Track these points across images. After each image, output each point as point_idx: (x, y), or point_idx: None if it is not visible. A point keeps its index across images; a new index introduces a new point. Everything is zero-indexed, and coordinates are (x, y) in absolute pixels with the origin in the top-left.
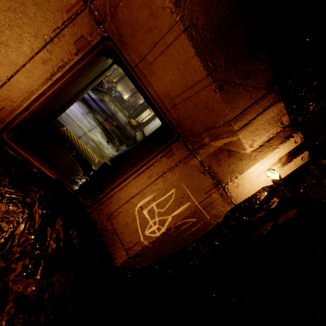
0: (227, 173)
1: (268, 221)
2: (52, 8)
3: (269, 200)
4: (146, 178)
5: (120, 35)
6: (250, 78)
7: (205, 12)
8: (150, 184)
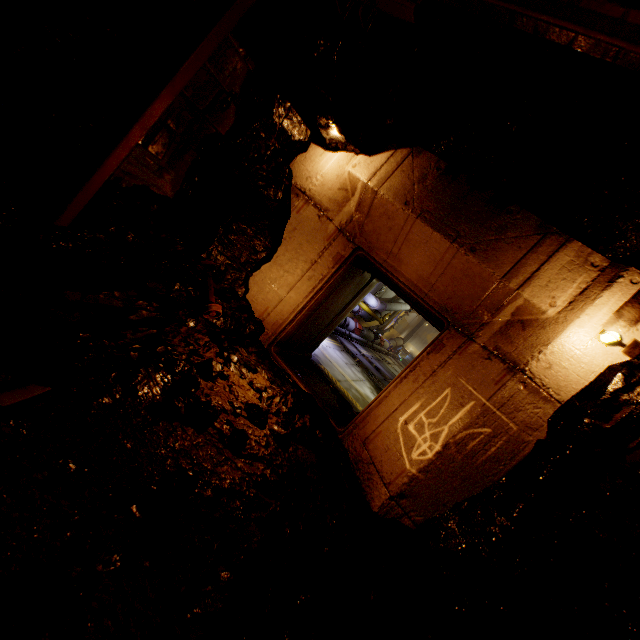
0: (524, 350)
1: None
2: (318, 241)
3: (631, 387)
4: (411, 382)
5: (368, 243)
6: (508, 231)
7: (433, 199)
8: (416, 389)
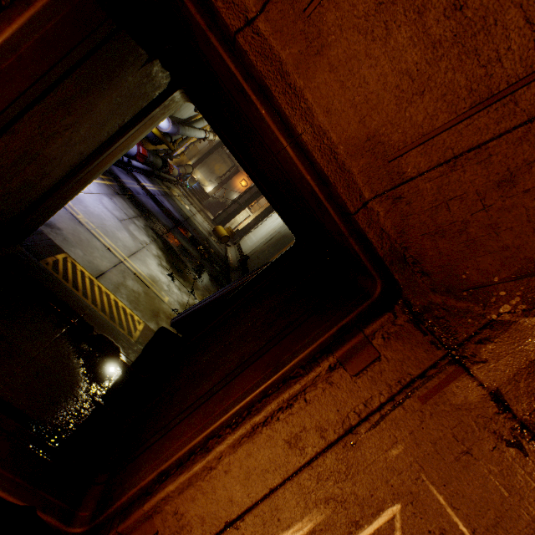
0: None
1: None
2: None
3: None
4: (282, 444)
5: None
6: None
7: None
8: (297, 474)
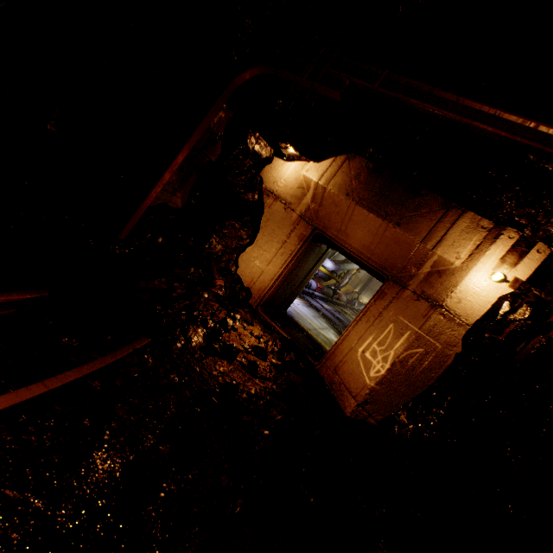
0: (441, 291)
1: (531, 338)
2: (285, 226)
3: (515, 309)
4: (364, 323)
5: (322, 224)
6: (421, 208)
7: (366, 190)
8: (368, 327)
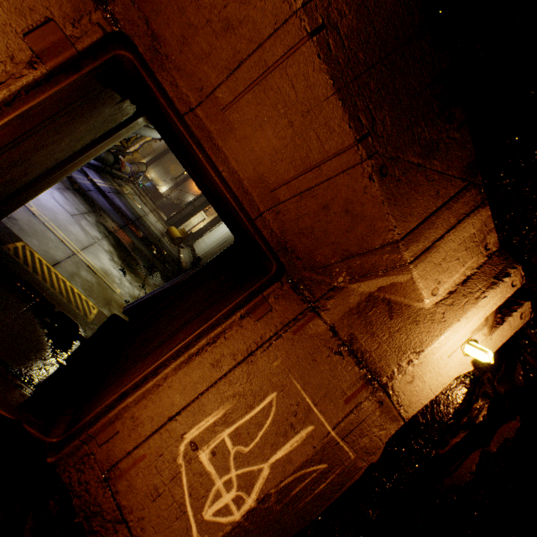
0: (390, 352)
1: (470, 451)
2: None
3: (471, 406)
4: (208, 366)
5: (153, 36)
6: (437, 156)
7: (356, 2)
8: (217, 382)
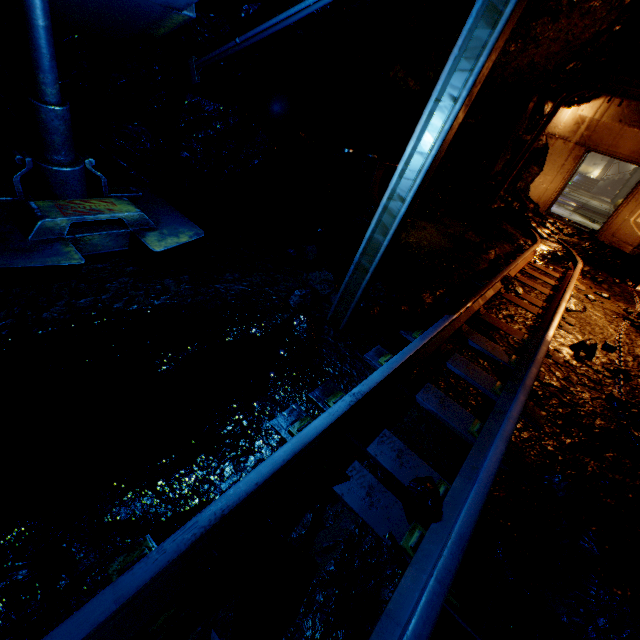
0: None
1: None
2: (563, 155)
3: None
4: (633, 203)
5: (593, 144)
6: None
7: (636, 115)
8: (637, 205)
